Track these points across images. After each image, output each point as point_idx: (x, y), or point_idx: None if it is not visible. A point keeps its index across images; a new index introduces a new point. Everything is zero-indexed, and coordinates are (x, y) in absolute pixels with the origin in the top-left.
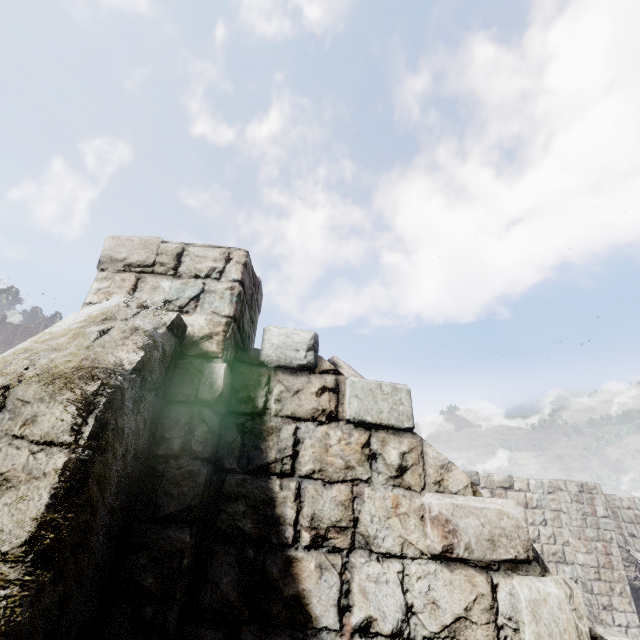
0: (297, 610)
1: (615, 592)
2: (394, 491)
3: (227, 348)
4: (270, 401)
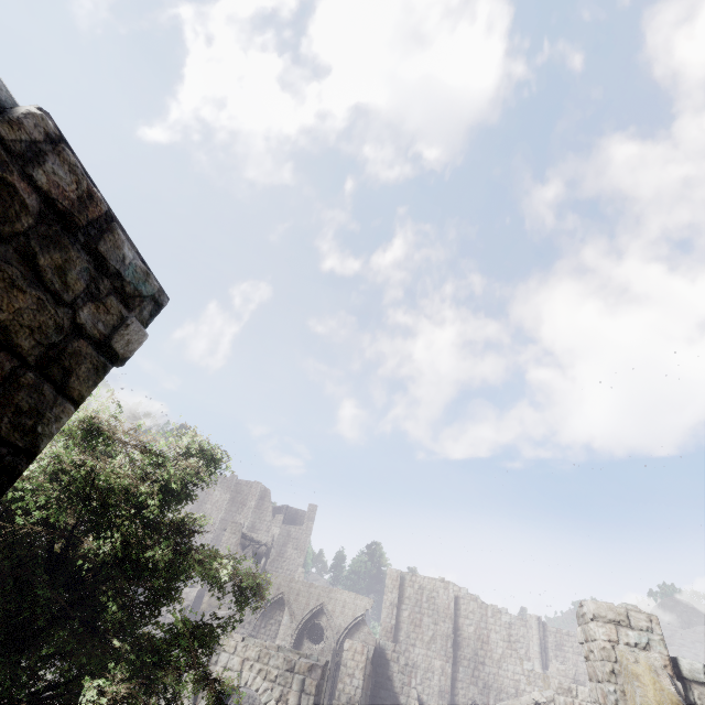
0: None
1: None
2: None
3: (674, 672)
4: (696, 698)
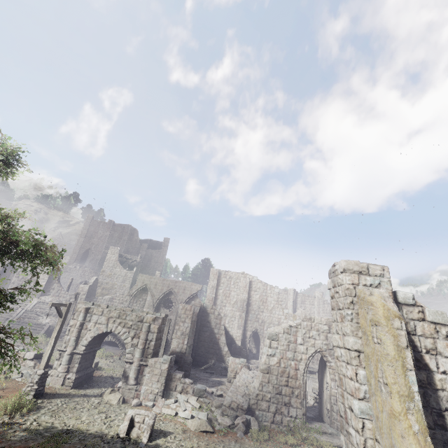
0: (426, 366)
1: None
2: (446, 341)
3: (394, 300)
4: (404, 314)
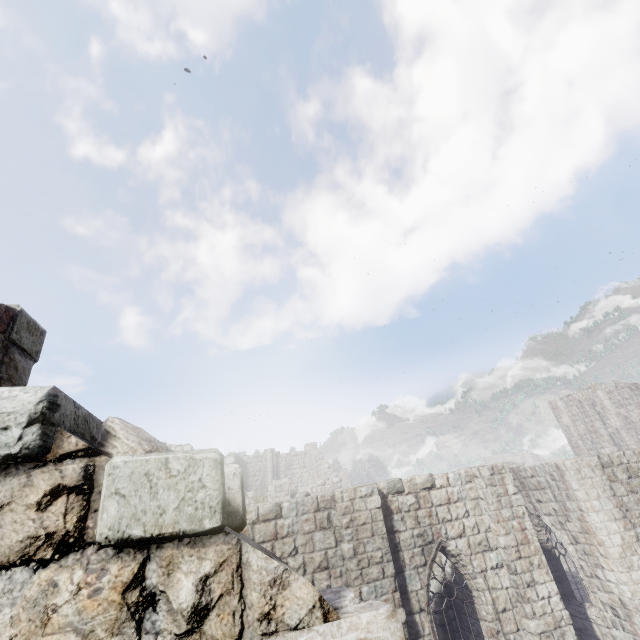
0: None
1: (534, 566)
2: None
3: None
4: None
